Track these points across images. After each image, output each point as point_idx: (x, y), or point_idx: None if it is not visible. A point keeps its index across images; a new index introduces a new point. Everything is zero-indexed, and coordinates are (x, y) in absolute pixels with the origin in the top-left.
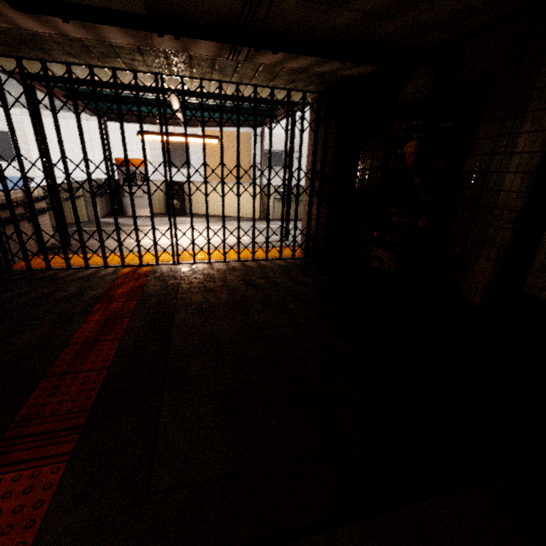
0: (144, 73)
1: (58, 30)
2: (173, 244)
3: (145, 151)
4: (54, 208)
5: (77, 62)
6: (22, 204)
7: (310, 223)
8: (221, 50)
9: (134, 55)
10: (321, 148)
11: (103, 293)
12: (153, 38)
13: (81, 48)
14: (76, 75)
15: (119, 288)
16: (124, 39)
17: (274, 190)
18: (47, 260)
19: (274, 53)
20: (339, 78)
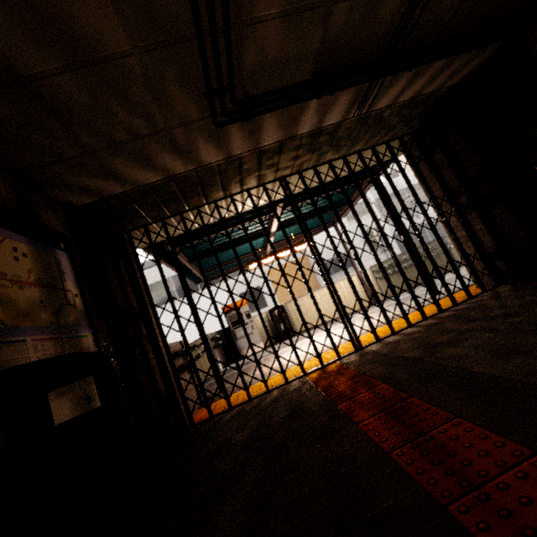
0: (270, 183)
1: (227, 151)
2: (346, 326)
3: (289, 242)
4: (224, 331)
5: (221, 197)
6: (184, 351)
7: (477, 243)
8: (350, 107)
9: (272, 158)
10: (446, 166)
11: (324, 396)
12: (299, 120)
13: (234, 171)
14: (212, 218)
15: (335, 387)
16: (274, 136)
17: (371, 271)
18: (227, 396)
19: (408, 71)
20: (442, 94)
